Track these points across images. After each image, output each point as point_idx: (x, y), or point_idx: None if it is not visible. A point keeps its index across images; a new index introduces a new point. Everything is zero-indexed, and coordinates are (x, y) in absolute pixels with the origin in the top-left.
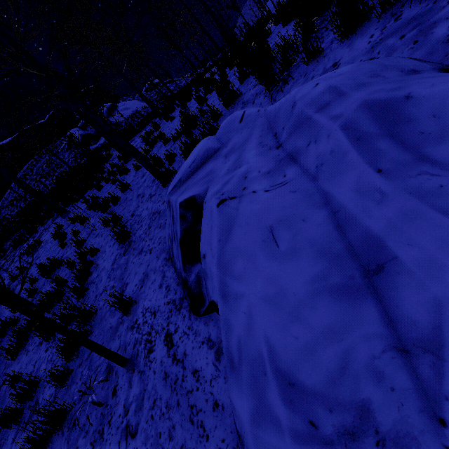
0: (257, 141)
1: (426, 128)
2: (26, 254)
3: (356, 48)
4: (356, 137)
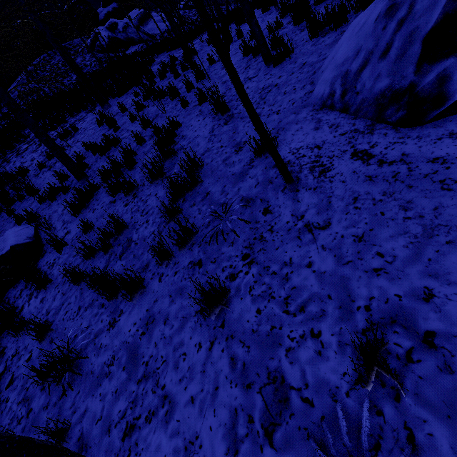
0: None
1: None
2: (60, 137)
3: None
4: None
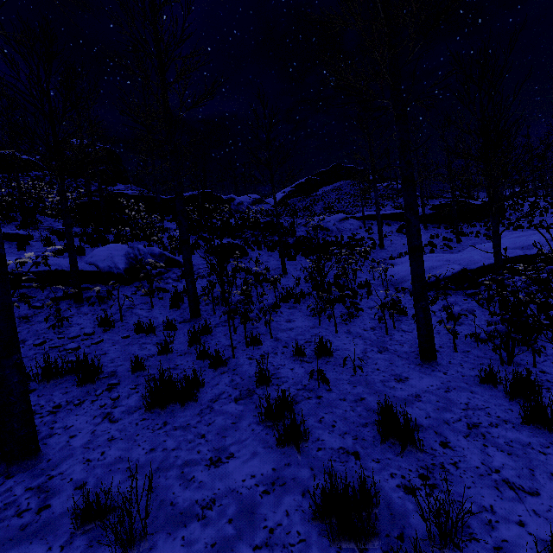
0: None
1: None
2: None
3: None
4: None
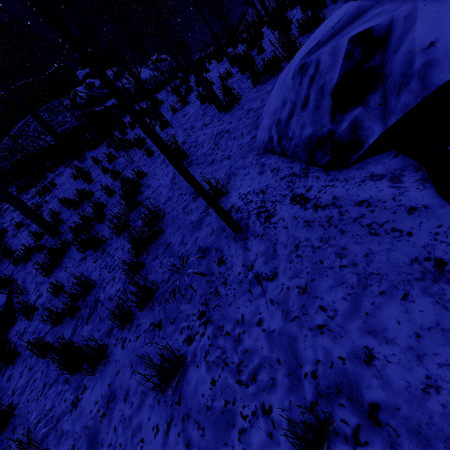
0: None
1: None
2: (39, 194)
3: None
4: None
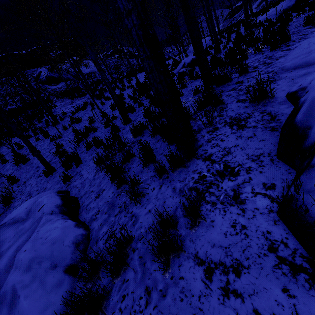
0: (19, 244)
1: (16, 314)
2: None
3: (108, 192)
4: (1, 301)
